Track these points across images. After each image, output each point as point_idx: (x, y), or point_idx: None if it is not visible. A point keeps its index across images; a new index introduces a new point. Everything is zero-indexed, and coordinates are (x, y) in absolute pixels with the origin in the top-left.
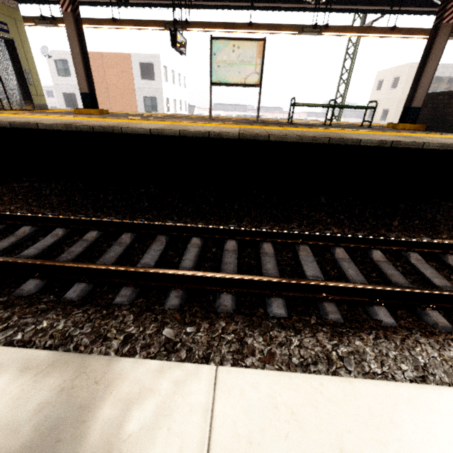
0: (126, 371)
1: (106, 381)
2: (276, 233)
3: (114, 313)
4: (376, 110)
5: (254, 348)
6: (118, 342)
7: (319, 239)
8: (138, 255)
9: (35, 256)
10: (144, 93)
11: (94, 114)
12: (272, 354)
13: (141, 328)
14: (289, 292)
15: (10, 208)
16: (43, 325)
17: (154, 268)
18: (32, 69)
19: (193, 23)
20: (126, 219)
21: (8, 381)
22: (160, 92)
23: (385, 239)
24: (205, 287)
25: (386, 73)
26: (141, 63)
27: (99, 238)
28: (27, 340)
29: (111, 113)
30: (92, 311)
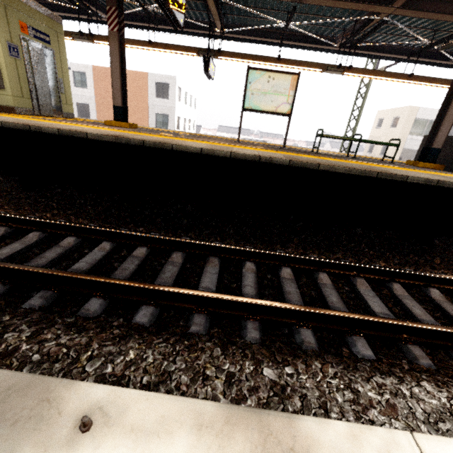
0: (316, 435)
1: (302, 448)
2: (330, 264)
3: (198, 345)
4: (376, 146)
5: (369, 398)
6: (221, 382)
7: (373, 273)
8: (194, 277)
9: (87, 271)
10: (156, 110)
11: (124, 127)
12: (393, 407)
13: (237, 365)
14: (368, 331)
15: (46, 215)
16: (131, 356)
17: (226, 295)
18: (66, 79)
19: (225, 53)
20: (176, 237)
21: (190, 443)
22: (172, 110)
23: (441, 278)
24: (280, 318)
25: (386, 113)
26: (157, 82)
27: (148, 255)
28: (119, 374)
29: (137, 127)
30: (172, 340)
